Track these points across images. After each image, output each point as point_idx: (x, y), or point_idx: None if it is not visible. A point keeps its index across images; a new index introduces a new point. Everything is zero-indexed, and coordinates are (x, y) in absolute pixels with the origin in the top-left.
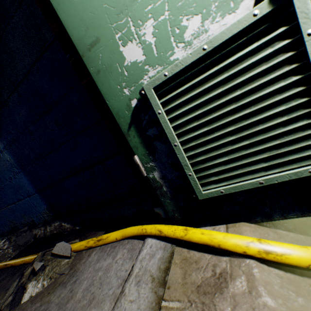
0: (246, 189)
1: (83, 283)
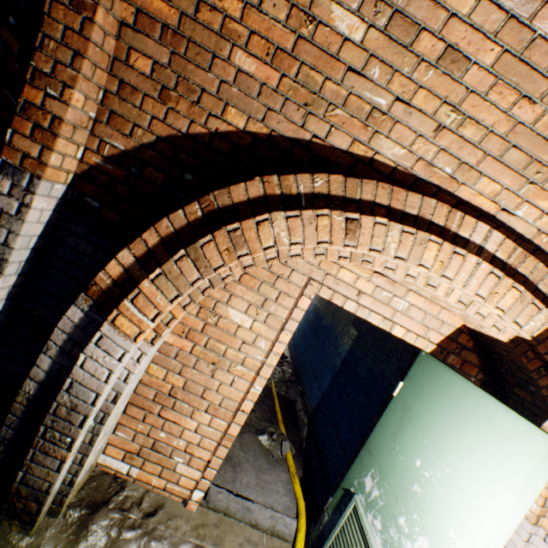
0: None
1: (269, 476)
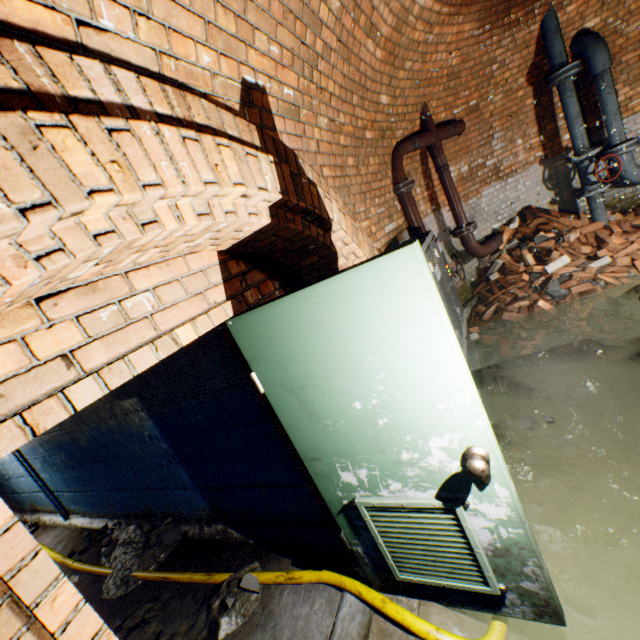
0: (433, 584)
1: (285, 630)
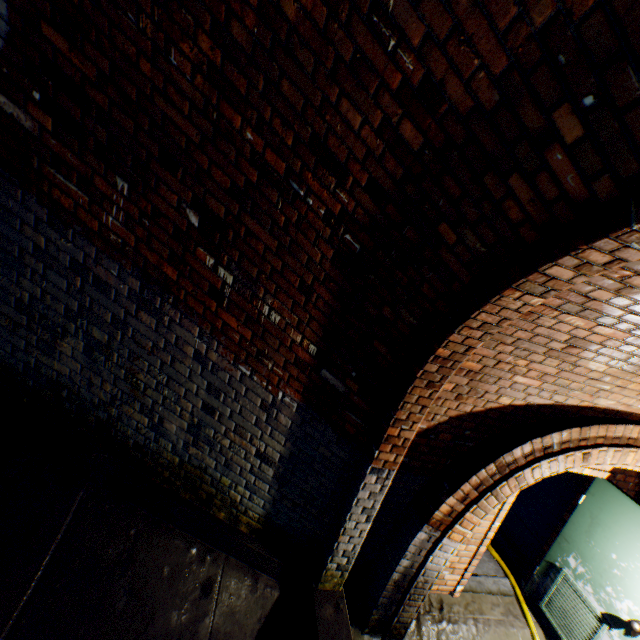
0: (552, 625)
1: None
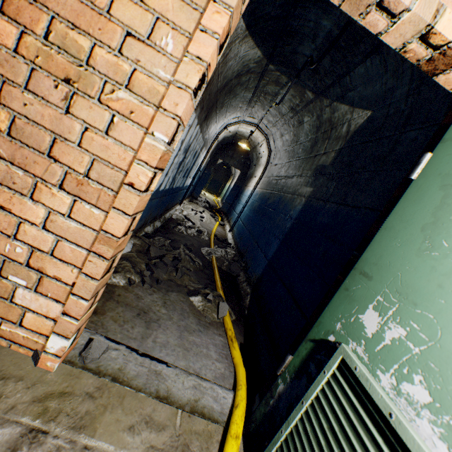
0: None
1: (198, 338)
